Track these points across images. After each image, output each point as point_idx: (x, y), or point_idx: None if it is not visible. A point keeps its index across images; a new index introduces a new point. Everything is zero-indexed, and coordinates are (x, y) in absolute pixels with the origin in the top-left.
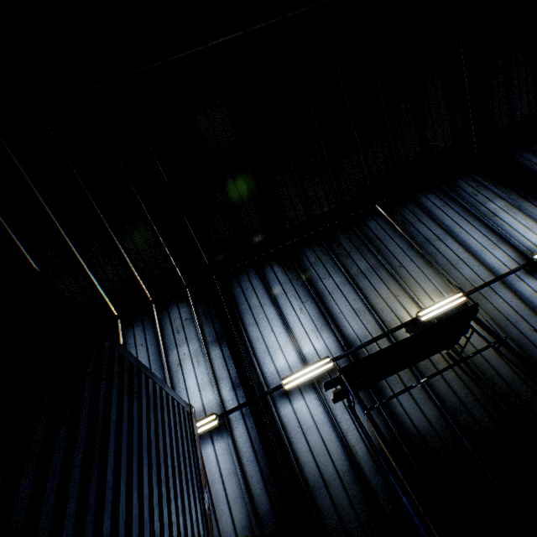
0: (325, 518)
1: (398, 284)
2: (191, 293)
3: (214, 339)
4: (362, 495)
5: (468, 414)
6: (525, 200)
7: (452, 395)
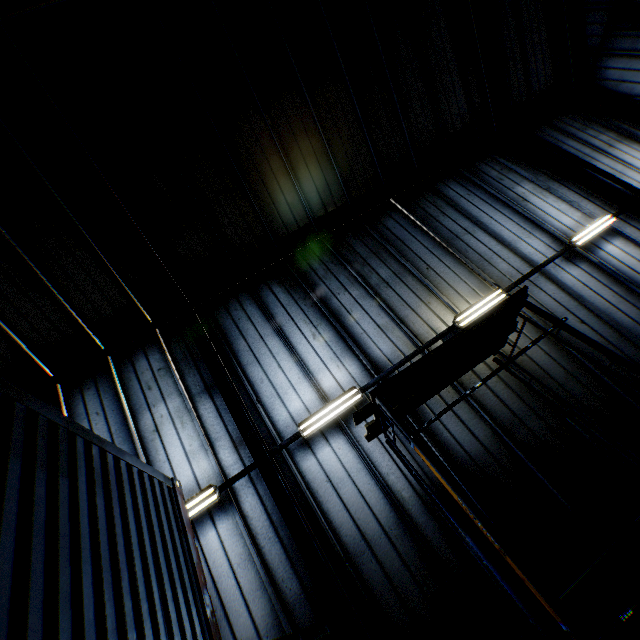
0: (374, 588)
1: (428, 290)
2: (163, 334)
3: (202, 389)
4: (416, 549)
5: (525, 427)
6: (554, 180)
7: (505, 409)
